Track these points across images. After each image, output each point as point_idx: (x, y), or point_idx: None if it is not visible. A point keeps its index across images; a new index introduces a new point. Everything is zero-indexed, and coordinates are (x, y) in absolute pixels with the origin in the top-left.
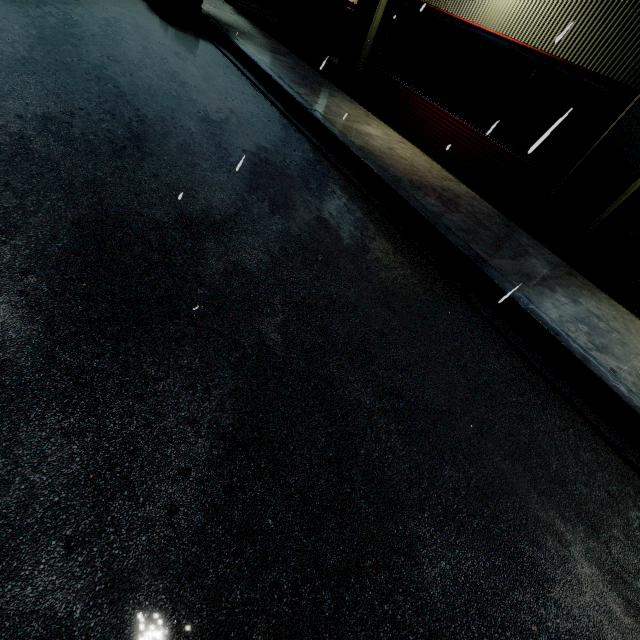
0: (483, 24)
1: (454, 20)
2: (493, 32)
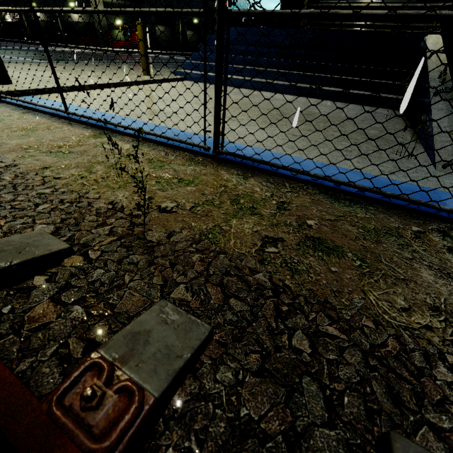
0: (39, 20)
1: None
2: (41, 20)
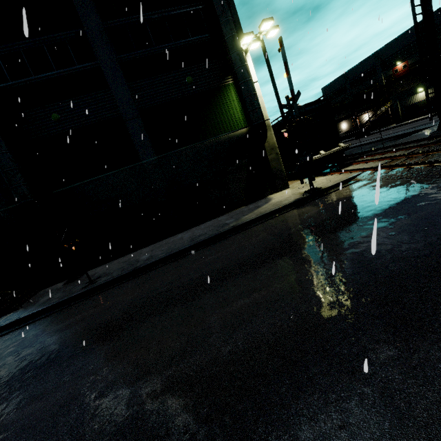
0: (421, 100)
1: (416, 103)
2: (424, 99)
